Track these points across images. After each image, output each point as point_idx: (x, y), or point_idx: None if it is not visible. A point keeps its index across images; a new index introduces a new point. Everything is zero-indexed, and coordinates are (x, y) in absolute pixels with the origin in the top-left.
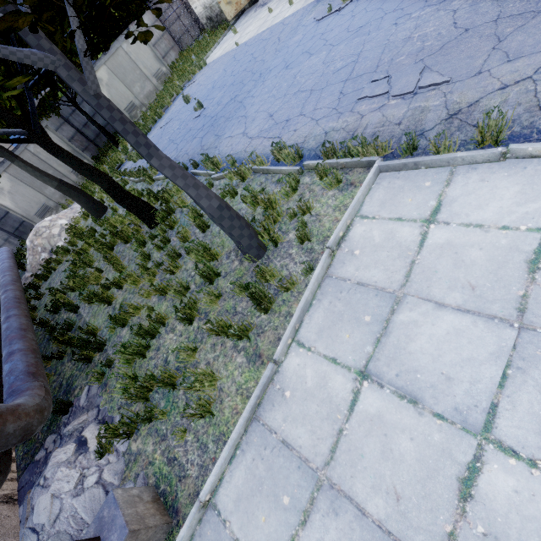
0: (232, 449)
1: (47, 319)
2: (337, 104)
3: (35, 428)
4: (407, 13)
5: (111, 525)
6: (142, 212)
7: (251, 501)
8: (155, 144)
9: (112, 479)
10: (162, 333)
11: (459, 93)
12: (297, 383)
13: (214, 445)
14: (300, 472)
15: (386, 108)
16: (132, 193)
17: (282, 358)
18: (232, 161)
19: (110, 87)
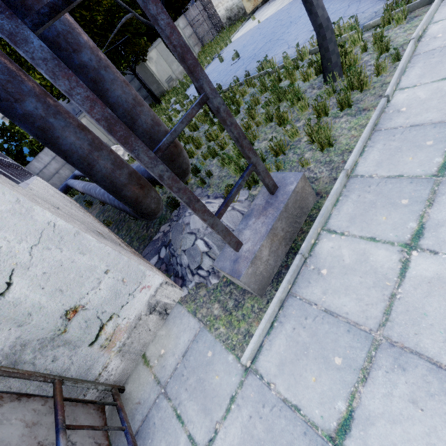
0: (362, 145)
1: None
2: None
3: (189, 171)
4: None
5: (283, 179)
6: None
7: (393, 158)
8: None
9: (243, 209)
10: (255, 145)
11: None
12: (410, 102)
13: (339, 157)
14: (437, 128)
15: None
16: None
17: (390, 98)
18: (296, 45)
19: (157, 64)
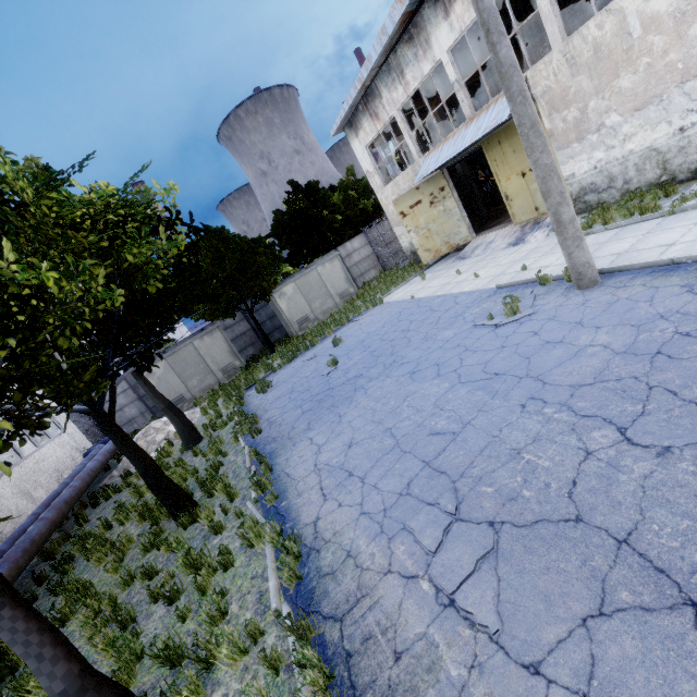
0: None
1: (47, 574)
2: (392, 504)
3: None
4: (542, 398)
5: None
6: (169, 506)
7: None
8: (284, 382)
9: None
10: None
11: (486, 690)
12: None
13: None
14: None
15: (412, 590)
16: (170, 480)
17: None
18: (246, 518)
19: (291, 300)
